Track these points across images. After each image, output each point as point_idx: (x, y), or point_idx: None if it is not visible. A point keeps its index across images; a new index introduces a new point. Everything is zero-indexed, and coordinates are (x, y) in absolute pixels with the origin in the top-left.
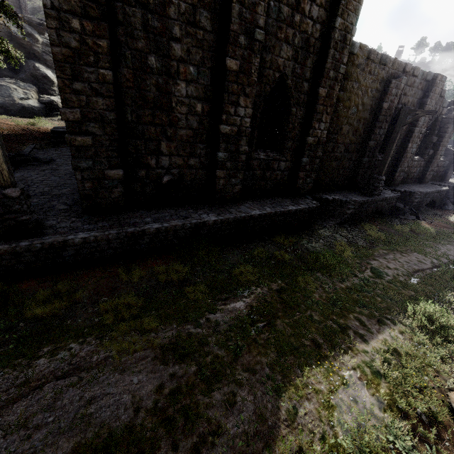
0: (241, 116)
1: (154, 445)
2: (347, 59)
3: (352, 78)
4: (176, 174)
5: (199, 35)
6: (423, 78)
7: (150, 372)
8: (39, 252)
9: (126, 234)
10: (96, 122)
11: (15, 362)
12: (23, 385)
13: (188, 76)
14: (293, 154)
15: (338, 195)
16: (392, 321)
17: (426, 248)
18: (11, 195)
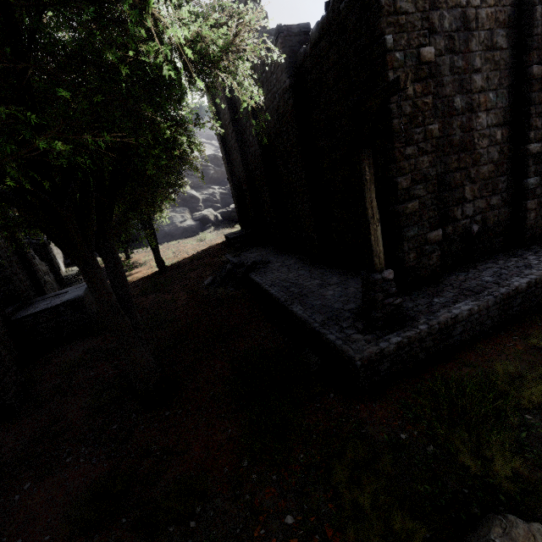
0: None
1: None
2: None
3: None
4: (479, 221)
5: (496, 57)
6: None
7: None
8: (436, 334)
9: (502, 296)
10: (420, 183)
11: None
12: None
13: (487, 105)
14: None
15: None
16: None
17: None
18: (389, 277)
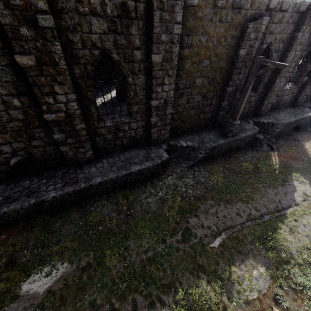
0: (64, 102)
1: None
2: (181, 16)
3: (197, 32)
4: (25, 154)
5: None
6: (295, 10)
7: None
8: None
9: None
10: None
11: None
12: None
13: None
14: (143, 115)
15: (196, 138)
16: (162, 304)
17: (255, 194)
18: None
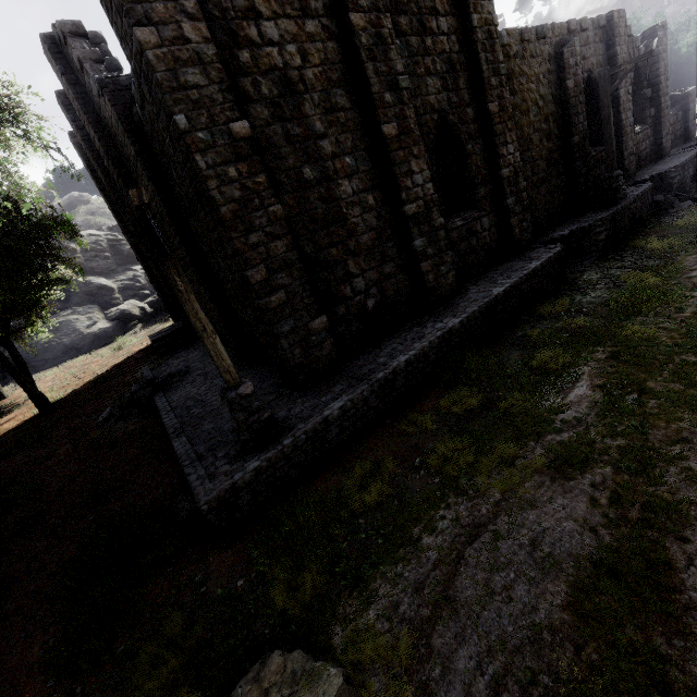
0: (421, 185)
1: (658, 548)
2: (502, 55)
3: (515, 74)
4: (377, 294)
5: (342, 119)
6: (595, 27)
7: (564, 494)
8: (305, 445)
9: (379, 383)
10: (281, 271)
11: (403, 552)
12: (442, 563)
13: (347, 171)
14: (491, 202)
15: (571, 225)
16: None
17: None
18: (247, 392)
